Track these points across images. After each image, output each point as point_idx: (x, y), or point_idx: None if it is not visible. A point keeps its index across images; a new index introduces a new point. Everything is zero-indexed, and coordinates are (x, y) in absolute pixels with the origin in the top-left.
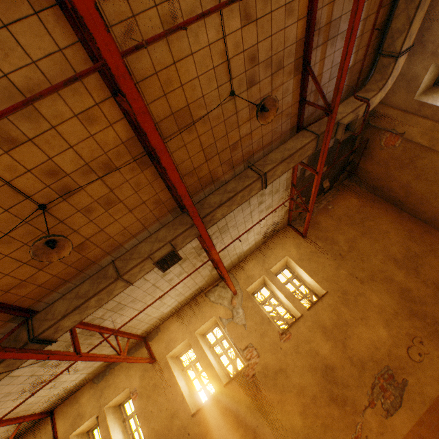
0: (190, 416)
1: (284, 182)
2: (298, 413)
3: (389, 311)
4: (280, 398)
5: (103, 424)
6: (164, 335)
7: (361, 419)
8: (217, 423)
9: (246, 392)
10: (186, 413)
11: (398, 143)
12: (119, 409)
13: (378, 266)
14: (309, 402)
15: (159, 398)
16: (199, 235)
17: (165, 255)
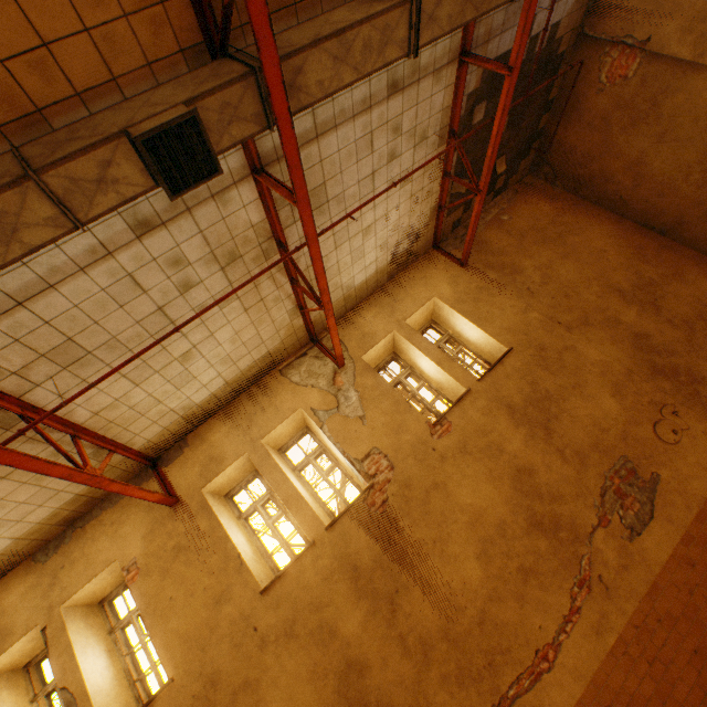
0: (257, 594)
1: (437, 118)
2: (473, 556)
3: (619, 369)
4: (439, 534)
5: (57, 641)
6: (198, 451)
7: (587, 549)
8: (316, 599)
9: (372, 533)
10: (248, 590)
11: (634, 69)
12: (100, 610)
13: (593, 303)
14: (492, 534)
15: (188, 570)
16: (266, 190)
17: (170, 122)
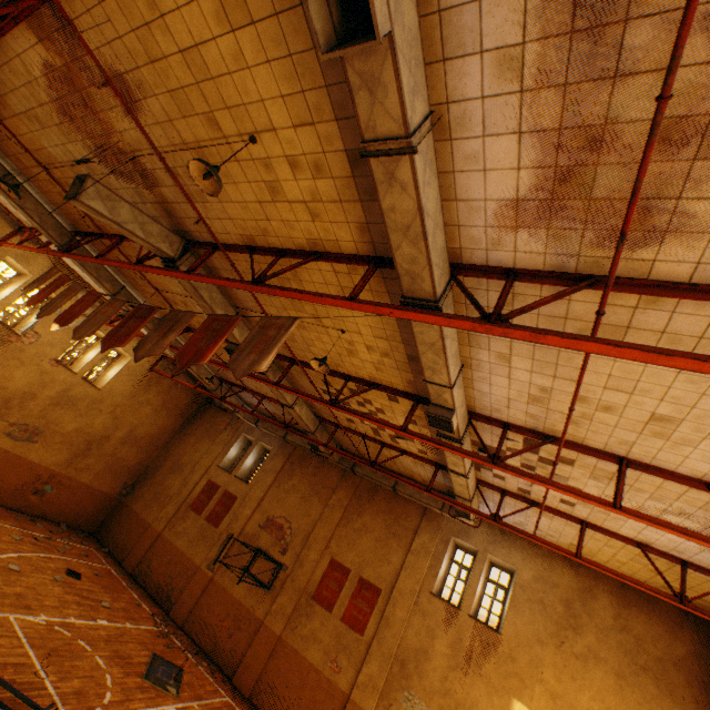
0: None
1: None
2: None
3: (91, 430)
4: None
5: None
6: (33, 252)
7: None
8: None
9: None
10: None
11: (222, 427)
12: None
13: (127, 421)
14: (1, 385)
15: None
16: None
17: None
